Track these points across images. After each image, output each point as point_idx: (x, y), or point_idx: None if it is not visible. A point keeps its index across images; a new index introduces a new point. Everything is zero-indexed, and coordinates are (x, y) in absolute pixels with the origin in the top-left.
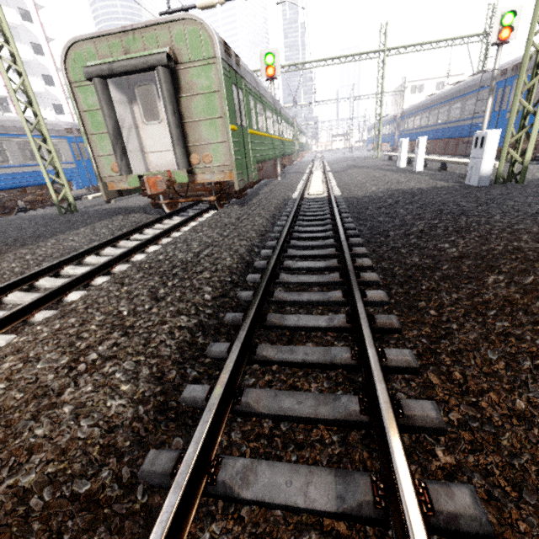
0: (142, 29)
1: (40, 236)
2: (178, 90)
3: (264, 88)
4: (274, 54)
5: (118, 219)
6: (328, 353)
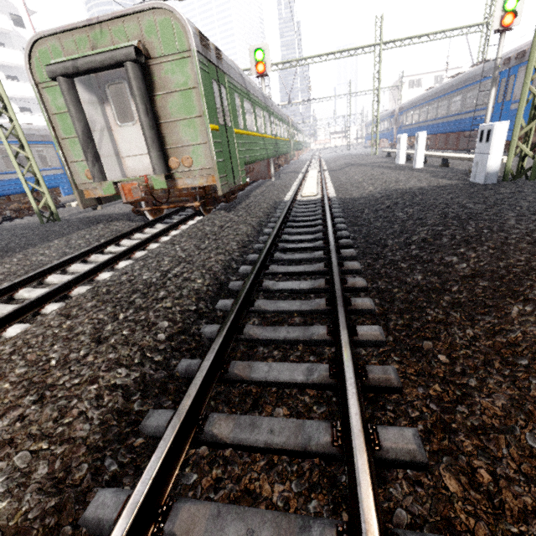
0: (109, 21)
1: (10, 250)
2: (151, 88)
3: (253, 85)
4: (264, 49)
5: (98, 228)
6: (301, 430)
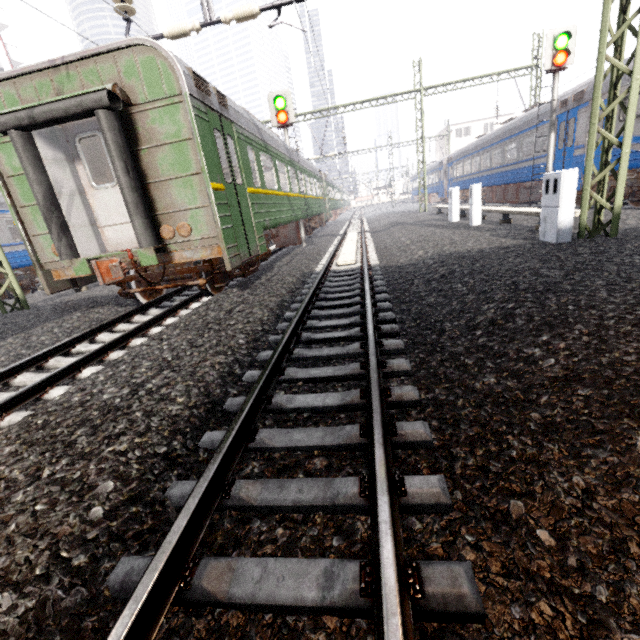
0: (78, 62)
1: None
2: (135, 141)
3: (273, 137)
4: (286, 97)
5: (72, 318)
6: None
